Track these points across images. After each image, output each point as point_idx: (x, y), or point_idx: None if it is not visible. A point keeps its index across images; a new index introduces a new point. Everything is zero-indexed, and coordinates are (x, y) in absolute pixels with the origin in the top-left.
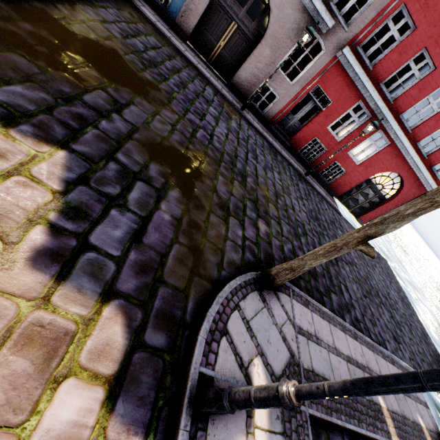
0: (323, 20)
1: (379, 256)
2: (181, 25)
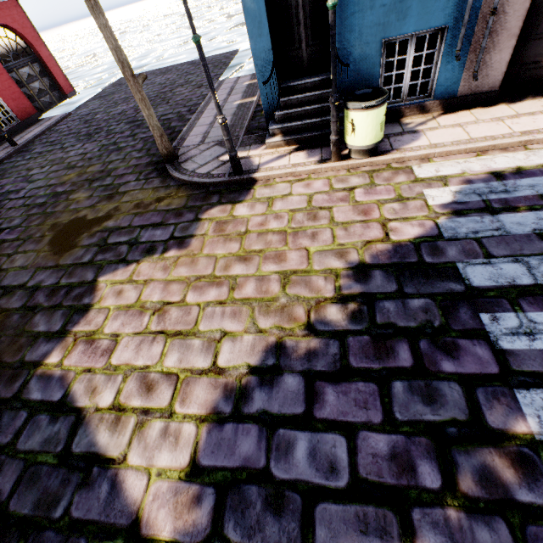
0: None
1: (117, 83)
2: None
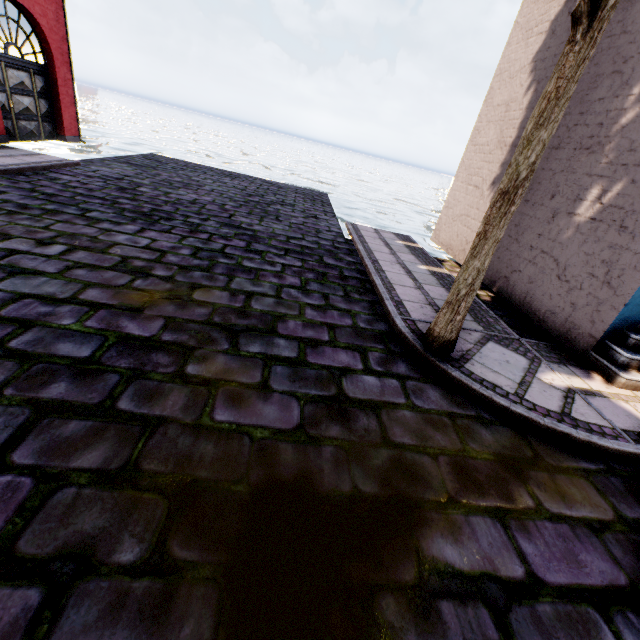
0: None
1: (150, 157)
2: None
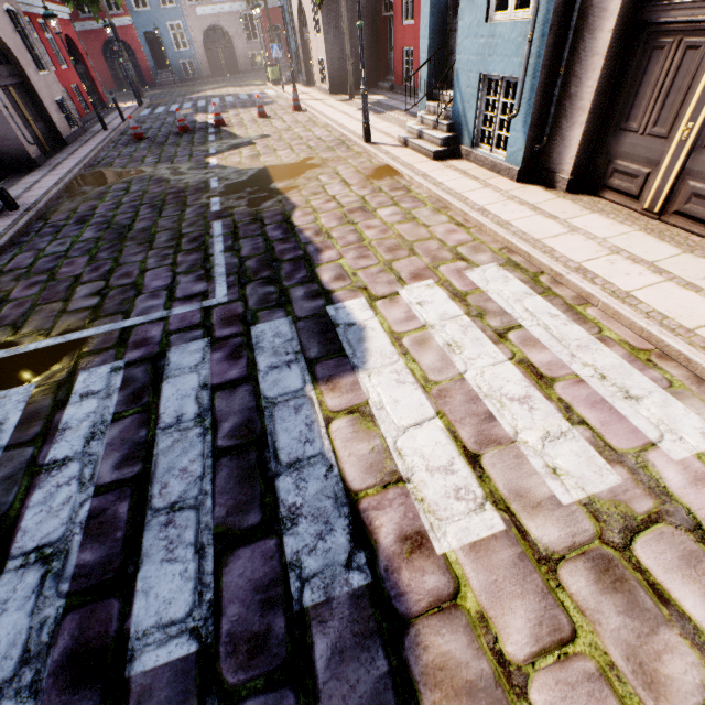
0: (241, 7)
1: None
2: (206, 75)
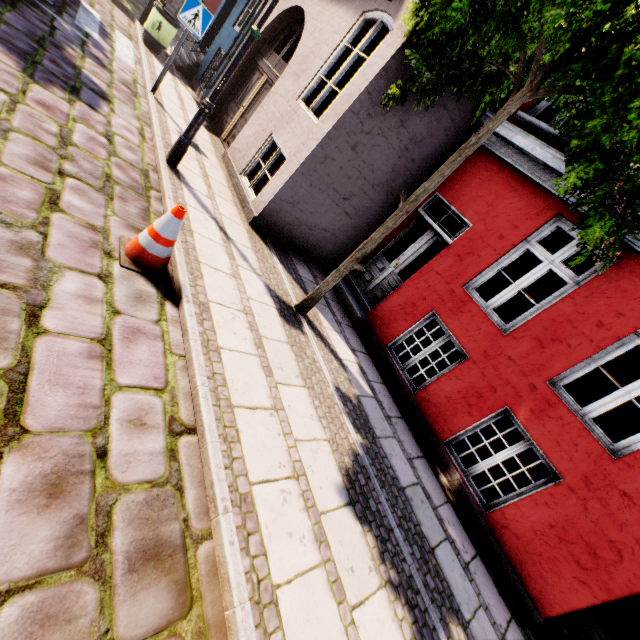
0: None
1: None
2: None
